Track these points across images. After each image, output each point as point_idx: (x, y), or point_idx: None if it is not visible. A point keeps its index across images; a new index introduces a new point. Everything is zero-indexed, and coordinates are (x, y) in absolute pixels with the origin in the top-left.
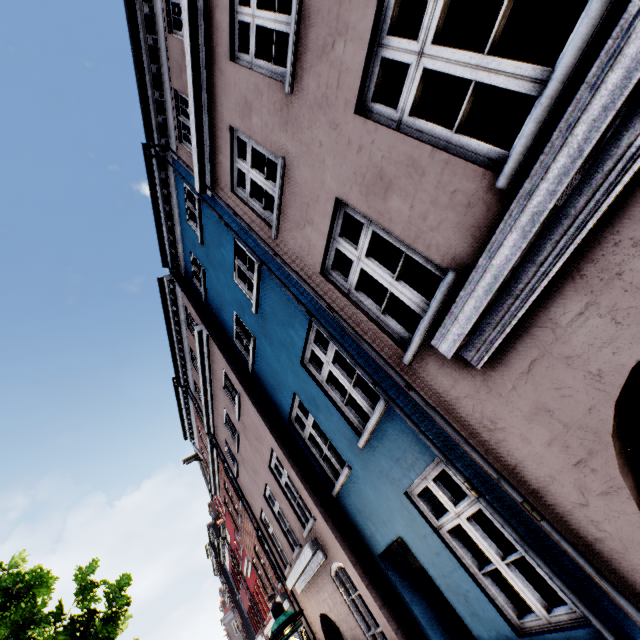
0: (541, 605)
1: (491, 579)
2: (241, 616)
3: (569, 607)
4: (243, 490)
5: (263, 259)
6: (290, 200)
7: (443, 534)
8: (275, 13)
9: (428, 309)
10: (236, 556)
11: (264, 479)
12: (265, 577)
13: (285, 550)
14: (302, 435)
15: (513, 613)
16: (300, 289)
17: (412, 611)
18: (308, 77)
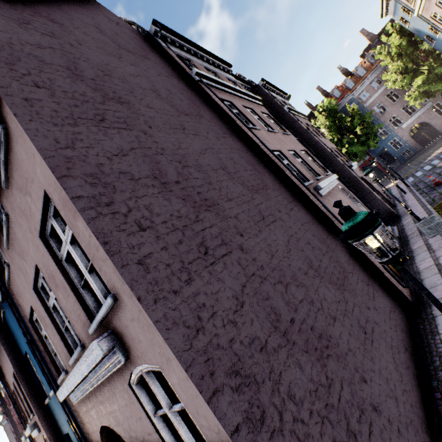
0: None
1: None
2: (13, 425)
3: None
4: (3, 372)
5: (5, 285)
6: (14, 281)
7: None
8: (1, 206)
9: (61, 375)
10: None
11: (12, 379)
12: None
13: (26, 415)
14: (33, 367)
15: None
16: (23, 317)
17: None
18: (15, 253)
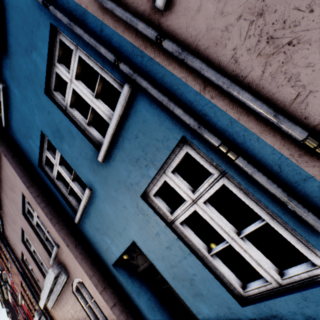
0: (274, 270)
1: (218, 258)
2: None
3: (309, 265)
4: (9, 241)
5: None
6: None
7: (176, 227)
8: None
9: None
10: (15, 292)
11: (20, 225)
12: (29, 303)
13: (40, 280)
14: (51, 176)
15: (238, 285)
16: None
17: (138, 303)
18: None
